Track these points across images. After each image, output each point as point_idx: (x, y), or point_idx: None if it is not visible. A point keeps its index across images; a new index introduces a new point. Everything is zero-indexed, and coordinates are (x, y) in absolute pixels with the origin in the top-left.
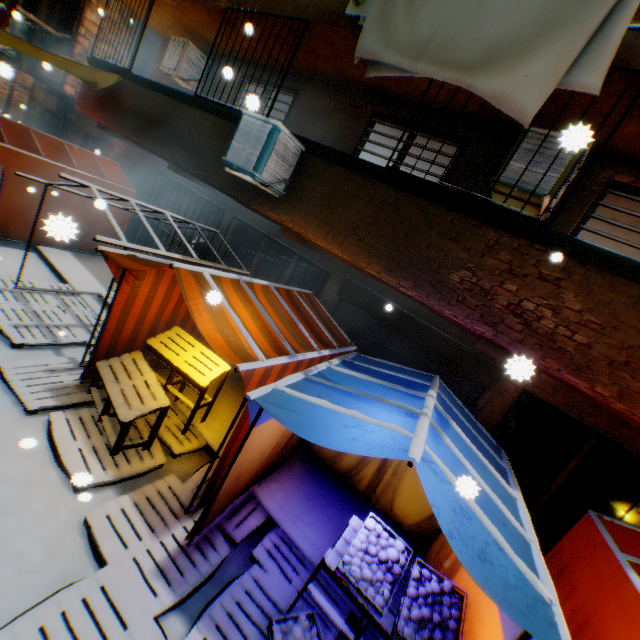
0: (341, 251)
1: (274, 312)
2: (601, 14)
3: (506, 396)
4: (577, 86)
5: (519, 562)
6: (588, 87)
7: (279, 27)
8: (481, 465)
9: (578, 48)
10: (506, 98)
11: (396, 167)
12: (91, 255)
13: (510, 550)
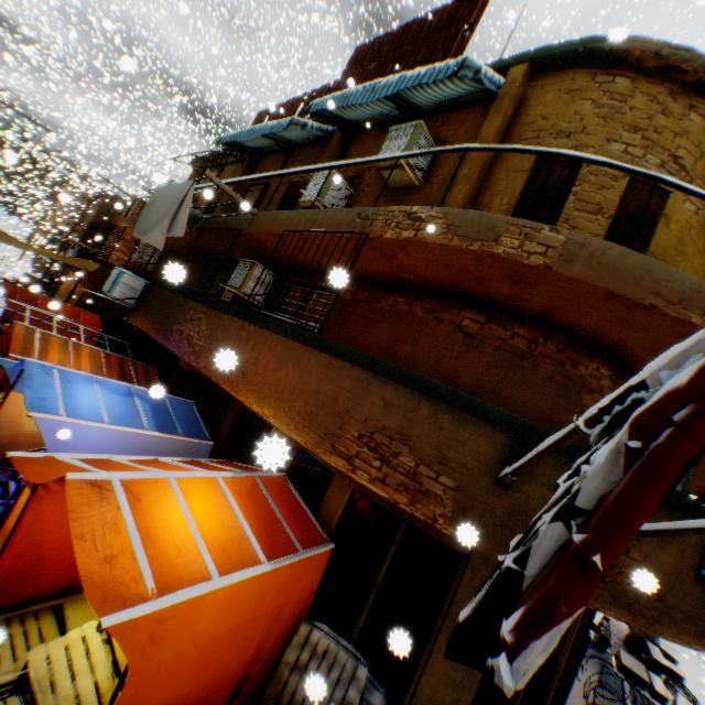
0: (146, 329)
1: (91, 360)
2: (172, 212)
3: (235, 412)
4: (176, 235)
5: (63, 404)
6: (178, 234)
7: None
8: (138, 414)
9: (168, 222)
10: (152, 241)
11: (220, 291)
12: None
13: (63, 401)
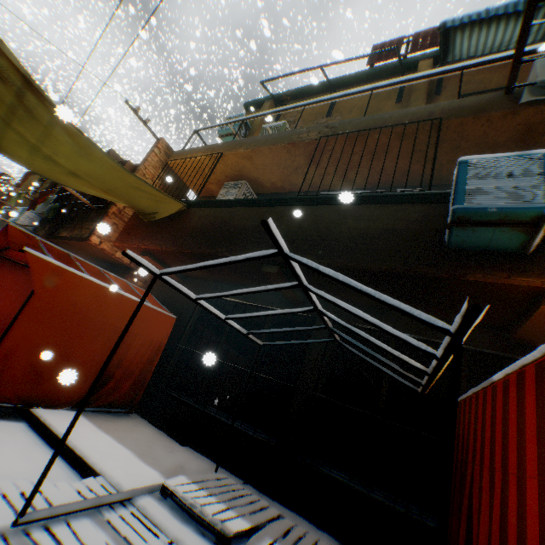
0: None
1: None
2: None
3: None
4: None
5: None
6: None
7: (389, 135)
8: None
9: None
10: None
11: None
12: (102, 413)
13: None
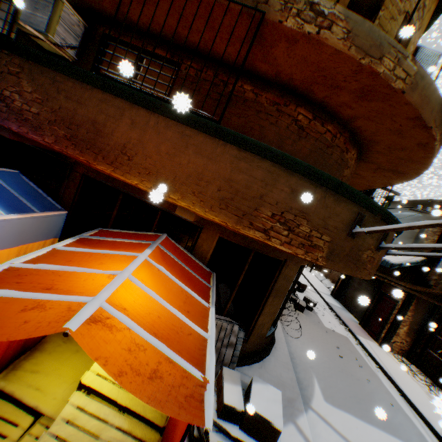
0: None
1: None
2: None
3: (77, 181)
4: None
5: None
6: None
7: None
8: None
9: None
10: None
11: None
12: None
13: None
